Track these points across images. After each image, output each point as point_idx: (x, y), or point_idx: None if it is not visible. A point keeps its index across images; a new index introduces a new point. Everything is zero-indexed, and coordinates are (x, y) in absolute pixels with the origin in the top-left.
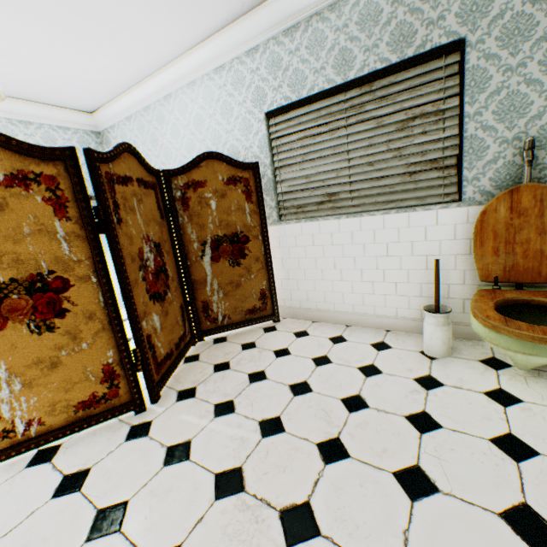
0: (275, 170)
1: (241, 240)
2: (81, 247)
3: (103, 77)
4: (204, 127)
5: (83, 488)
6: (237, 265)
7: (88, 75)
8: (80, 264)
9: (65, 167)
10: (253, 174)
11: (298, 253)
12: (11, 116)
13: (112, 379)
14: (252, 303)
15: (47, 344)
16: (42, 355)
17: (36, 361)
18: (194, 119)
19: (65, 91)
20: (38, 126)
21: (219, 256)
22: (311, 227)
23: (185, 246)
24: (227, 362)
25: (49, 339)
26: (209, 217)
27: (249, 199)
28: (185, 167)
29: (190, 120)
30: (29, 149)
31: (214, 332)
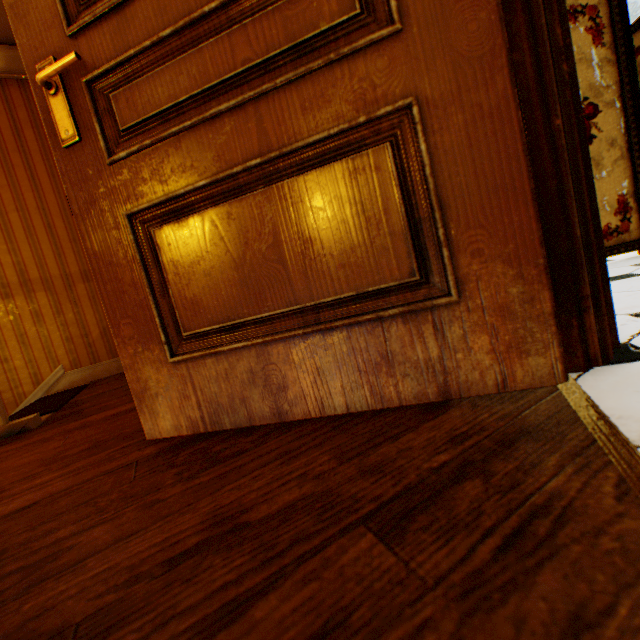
0: None
1: None
2: (608, 73)
3: None
4: None
5: None
6: None
7: None
8: (606, 91)
9: None
10: None
11: None
12: None
13: (622, 212)
14: None
15: None
16: None
17: None
18: None
19: None
20: None
21: None
22: None
23: None
24: None
25: None
26: None
27: None
28: None
29: None
30: None
31: None
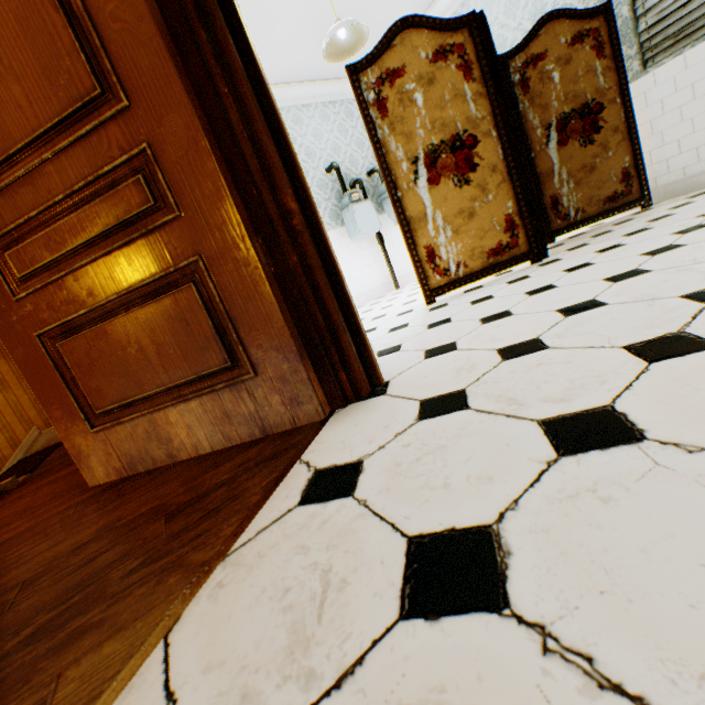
0: (632, 5)
1: (592, 112)
2: (482, 106)
3: (402, 13)
4: (518, 9)
5: (531, 277)
6: (588, 145)
7: (390, 17)
8: (483, 122)
9: (467, 34)
10: (603, 21)
11: (678, 100)
12: (324, 100)
13: (511, 230)
14: (610, 190)
15: (464, 197)
16: (462, 208)
17: (458, 212)
18: (503, 7)
19: (363, 53)
20: (340, 105)
21: (565, 139)
22: (702, 51)
23: (526, 137)
24: (605, 232)
25: (465, 193)
26: (552, 94)
27: (600, 55)
28: (521, 43)
29: (497, 13)
30: (445, 24)
31: (565, 232)
